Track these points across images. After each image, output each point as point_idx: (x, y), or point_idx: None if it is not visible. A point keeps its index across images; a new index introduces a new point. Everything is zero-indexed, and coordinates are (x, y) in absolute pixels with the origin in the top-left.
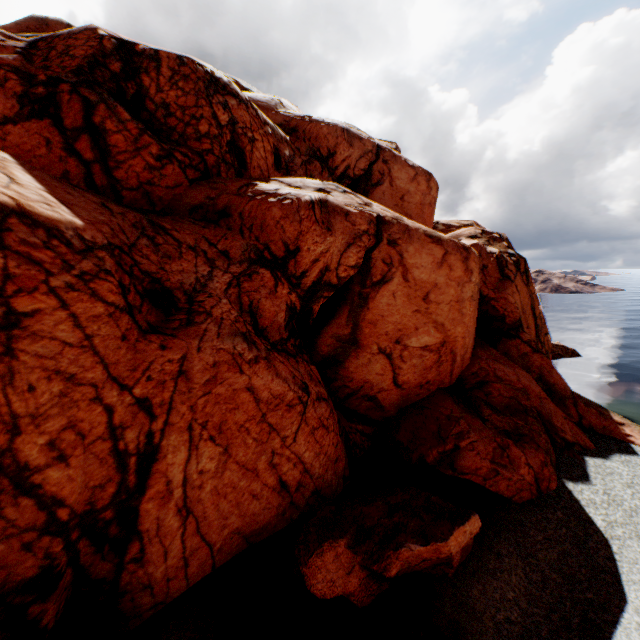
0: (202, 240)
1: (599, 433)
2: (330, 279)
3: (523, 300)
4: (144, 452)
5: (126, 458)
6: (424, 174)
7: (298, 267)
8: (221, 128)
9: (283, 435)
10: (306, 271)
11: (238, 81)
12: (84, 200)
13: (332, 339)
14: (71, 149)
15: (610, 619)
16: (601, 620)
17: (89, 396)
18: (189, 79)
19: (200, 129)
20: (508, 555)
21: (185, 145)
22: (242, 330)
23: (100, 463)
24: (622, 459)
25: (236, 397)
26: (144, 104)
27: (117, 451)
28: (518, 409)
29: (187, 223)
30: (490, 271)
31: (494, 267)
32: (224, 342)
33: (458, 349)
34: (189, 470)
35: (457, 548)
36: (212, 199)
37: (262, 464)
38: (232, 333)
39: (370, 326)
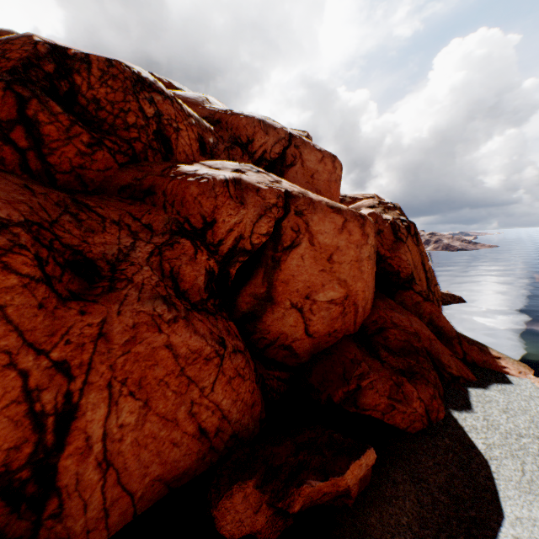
0: (126, 215)
1: (480, 366)
2: (245, 246)
3: (414, 258)
4: (62, 411)
5: (43, 418)
6: (330, 156)
7: (215, 236)
8: (147, 119)
9: (201, 386)
10: (222, 239)
11: (171, 82)
12: (5, 182)
13: (250, 297)
14: (6, 138)
15: (490, 534)
16: (482, 535)
17: (2, 363)
18: (117, 78)
19: (128, 120)
20: (403, 481)
21: (115, 134)
22: (162, 293)
23: (15, 425)
24: (499, 388)
25: (155, 354)
26: (77, 99)
27: (33, 413)
28: (411, 350)
29: (114, 201)
30: (386, 234)
31: (389, 231)
32: (144, 305)
33: (359, 301)
34: (109, 425)
35: (354, 480)
36: (139, 180)
37: (182, 414)
38: (152, 296)
39: (283, 285)
